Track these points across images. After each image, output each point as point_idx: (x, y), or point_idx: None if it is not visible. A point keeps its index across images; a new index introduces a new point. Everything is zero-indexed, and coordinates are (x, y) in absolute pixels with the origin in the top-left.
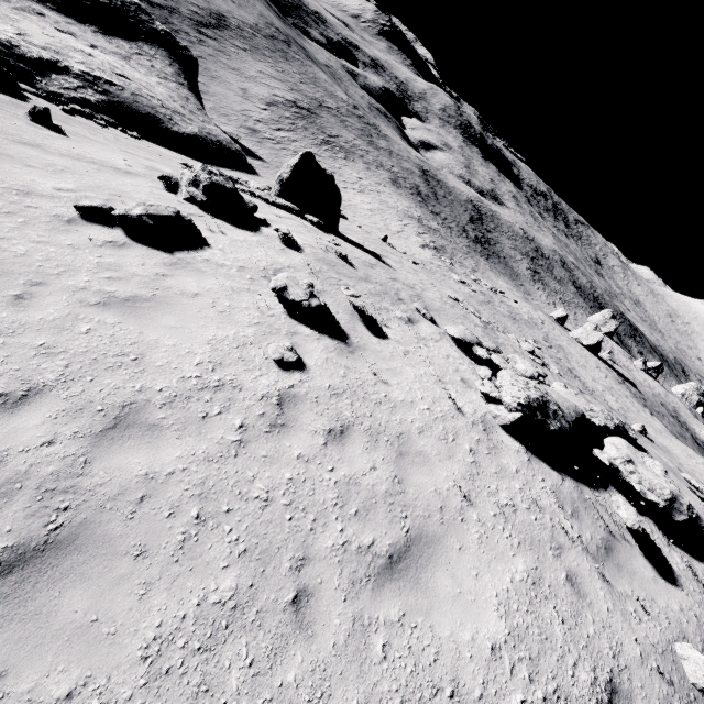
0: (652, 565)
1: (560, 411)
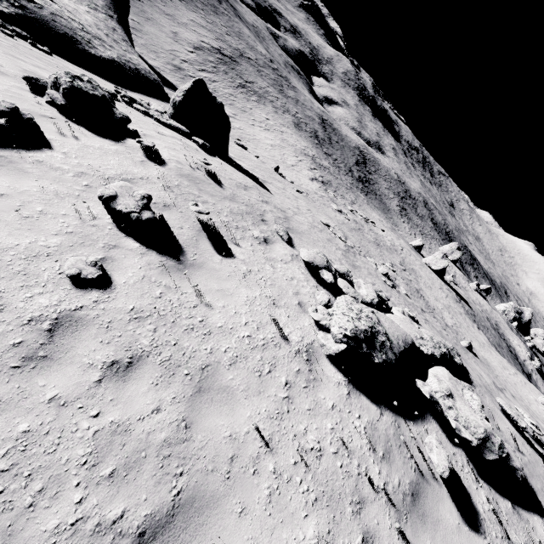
0: (458, 509)
1: (388, 343)
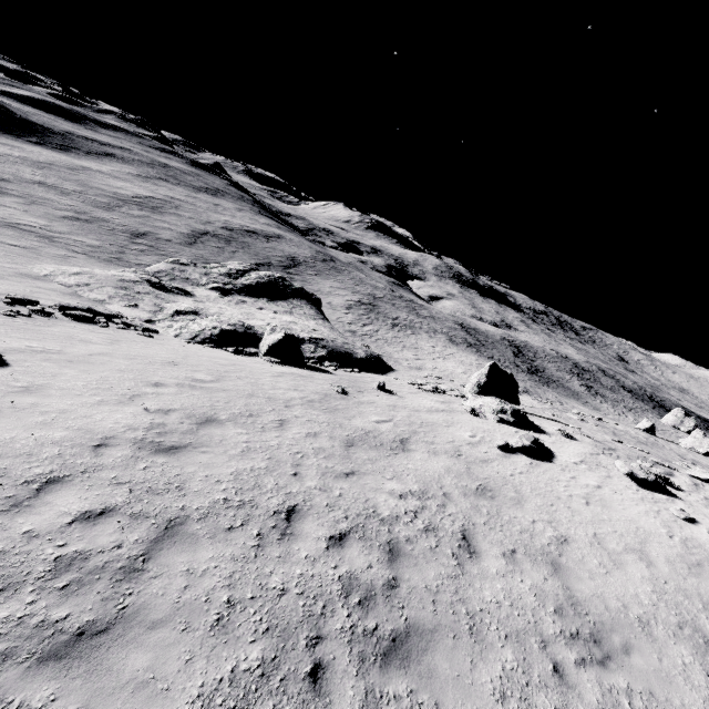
0: None
1: None
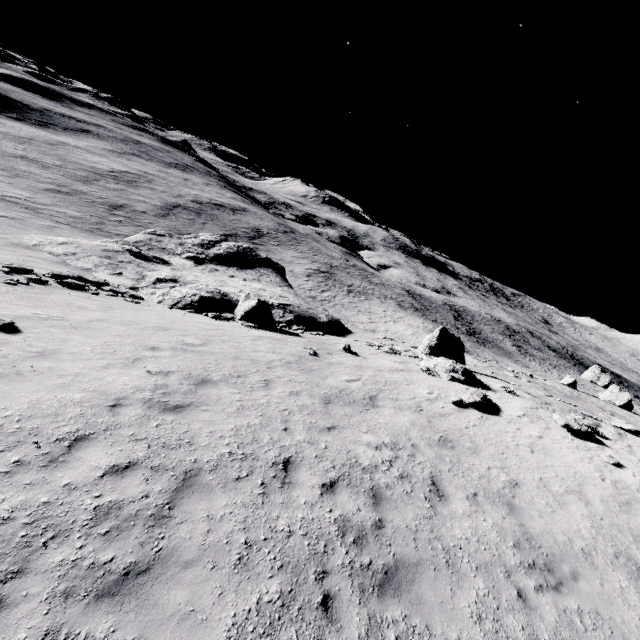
0: None
1: None
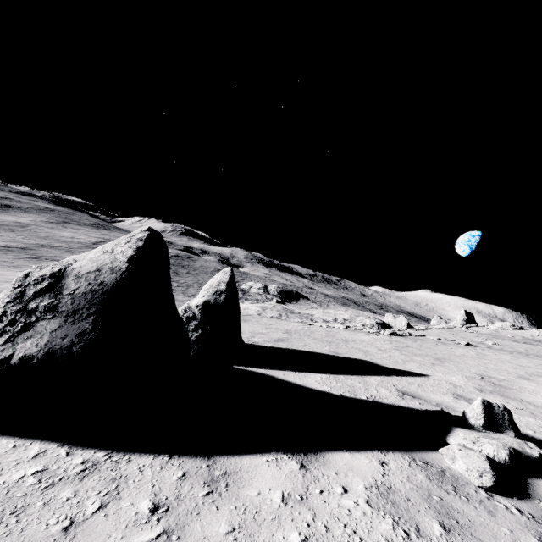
0: None
1: None
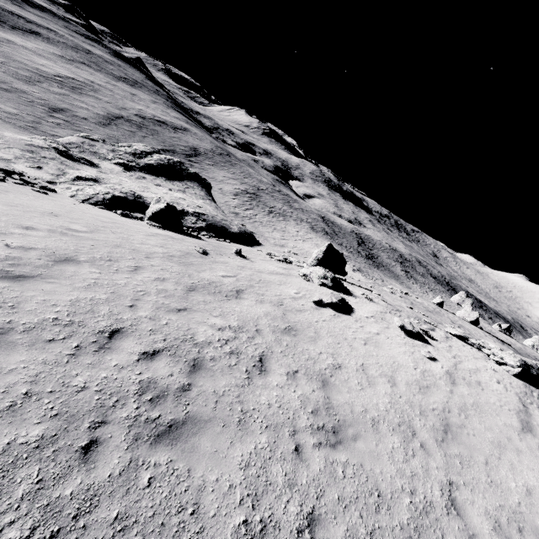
0: None
1: (531, 365)
